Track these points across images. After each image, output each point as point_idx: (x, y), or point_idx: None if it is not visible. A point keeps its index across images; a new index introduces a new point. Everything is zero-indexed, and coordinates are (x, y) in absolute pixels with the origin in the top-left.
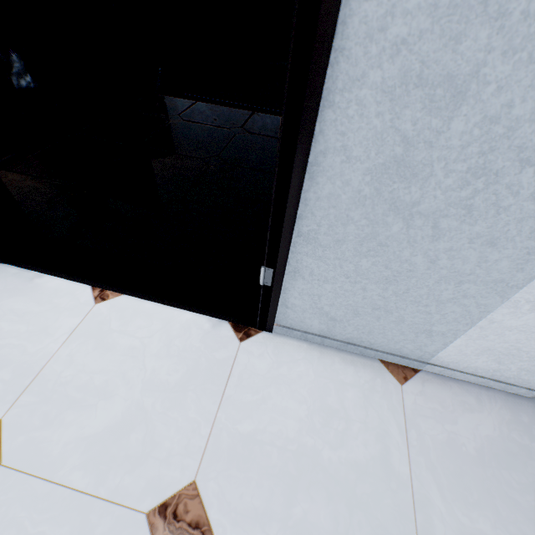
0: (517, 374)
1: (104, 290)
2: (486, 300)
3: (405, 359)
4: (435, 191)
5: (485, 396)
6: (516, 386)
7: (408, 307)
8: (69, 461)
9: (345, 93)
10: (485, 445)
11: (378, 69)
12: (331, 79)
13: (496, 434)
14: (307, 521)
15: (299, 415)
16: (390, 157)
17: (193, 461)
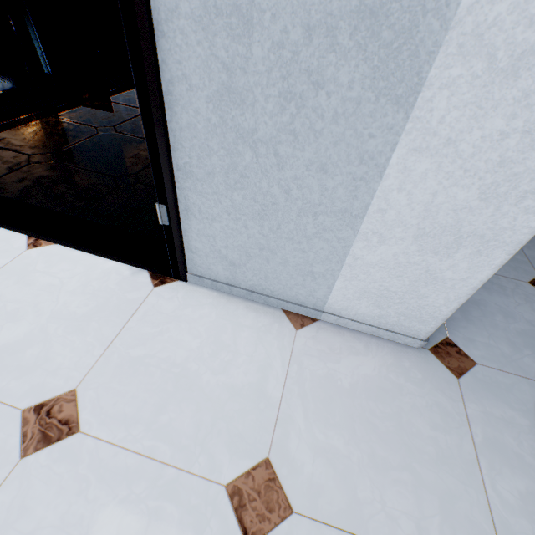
0: (398, 321)
1: (39, 239)
2: (342, 233)
3: (303, 307)
4: (263, 117)
5: (374, 344)
6: (401, 335)
7: (286, 245)
8: None
9: (170, 23)
10: (360, 381)
11: (185, 1)
12: (156, 11)
13: (374, 373)
14: (171, 426)
15: (191, 347)
16: (221, 84)
17: (79, 374)
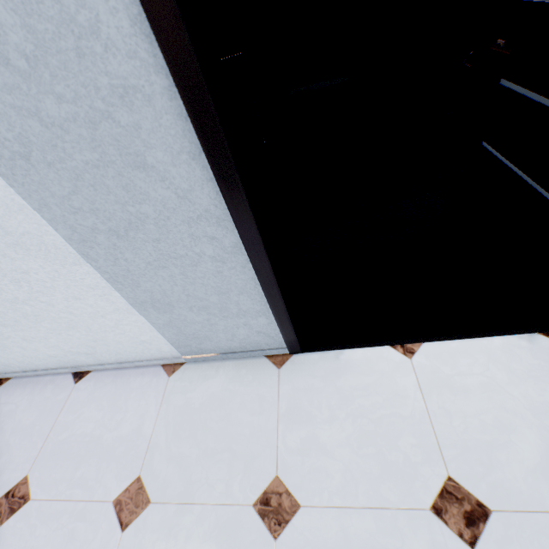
0: None
1: (403, 345)
2: None
3: None
4: None
5: None
6: None
7: None
8: (543, 492)
9: None
10: None
11: None
12: None
13: None
14: None
15: None
16: None
17: None
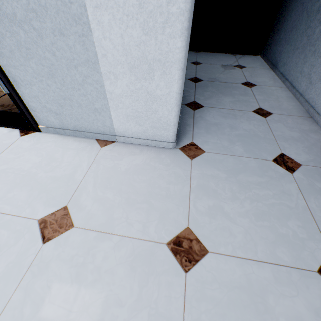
0: (154, 132)
1: None
2: (95, 77)
3: (104, 135)
4: (13, 3)
5: (146, 149)
6: (160, 141)
7: (74, 93)
8: None
9: None
10: (132, 167)
11: None
12: None
13: (142, 163)
14: (13, 198)
15: (35, 162)
16: None
17: None
